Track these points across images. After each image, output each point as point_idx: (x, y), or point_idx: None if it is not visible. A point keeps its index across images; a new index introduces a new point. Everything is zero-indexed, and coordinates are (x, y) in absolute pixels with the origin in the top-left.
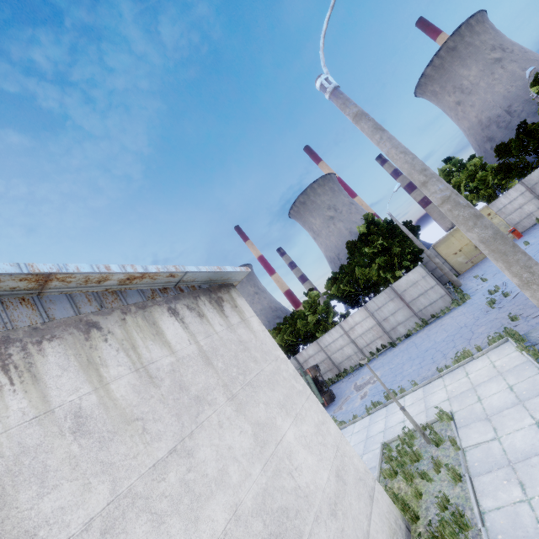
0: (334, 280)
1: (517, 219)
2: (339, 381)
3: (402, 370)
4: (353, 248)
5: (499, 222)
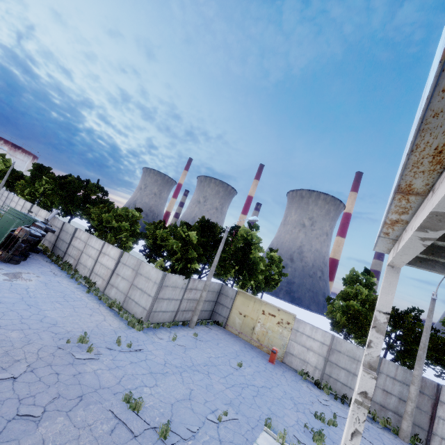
0: (160, 223)
1: (296, 352)
2: (58, 268)
3: (5, 292)
4: (200, 224)
5: (285, 337)
